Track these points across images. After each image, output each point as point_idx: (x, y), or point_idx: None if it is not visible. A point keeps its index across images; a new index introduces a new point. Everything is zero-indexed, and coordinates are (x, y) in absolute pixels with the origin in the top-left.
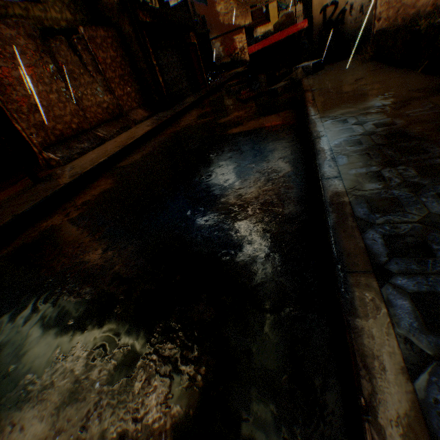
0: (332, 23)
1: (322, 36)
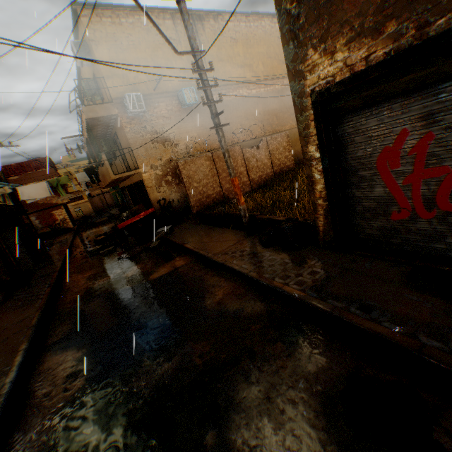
0: (165, 207)
1: (163, 214)
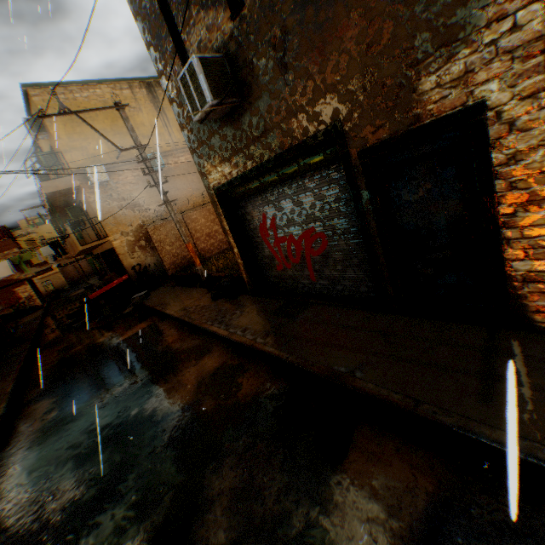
0: (141, 272)
1: (139, 279)
